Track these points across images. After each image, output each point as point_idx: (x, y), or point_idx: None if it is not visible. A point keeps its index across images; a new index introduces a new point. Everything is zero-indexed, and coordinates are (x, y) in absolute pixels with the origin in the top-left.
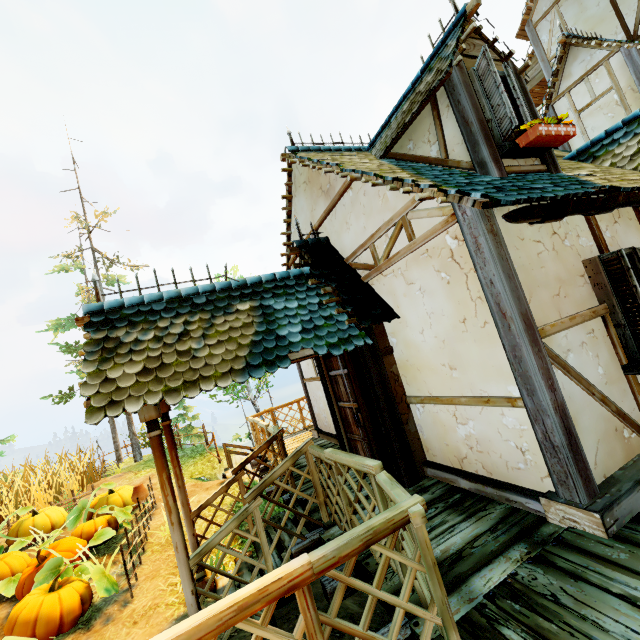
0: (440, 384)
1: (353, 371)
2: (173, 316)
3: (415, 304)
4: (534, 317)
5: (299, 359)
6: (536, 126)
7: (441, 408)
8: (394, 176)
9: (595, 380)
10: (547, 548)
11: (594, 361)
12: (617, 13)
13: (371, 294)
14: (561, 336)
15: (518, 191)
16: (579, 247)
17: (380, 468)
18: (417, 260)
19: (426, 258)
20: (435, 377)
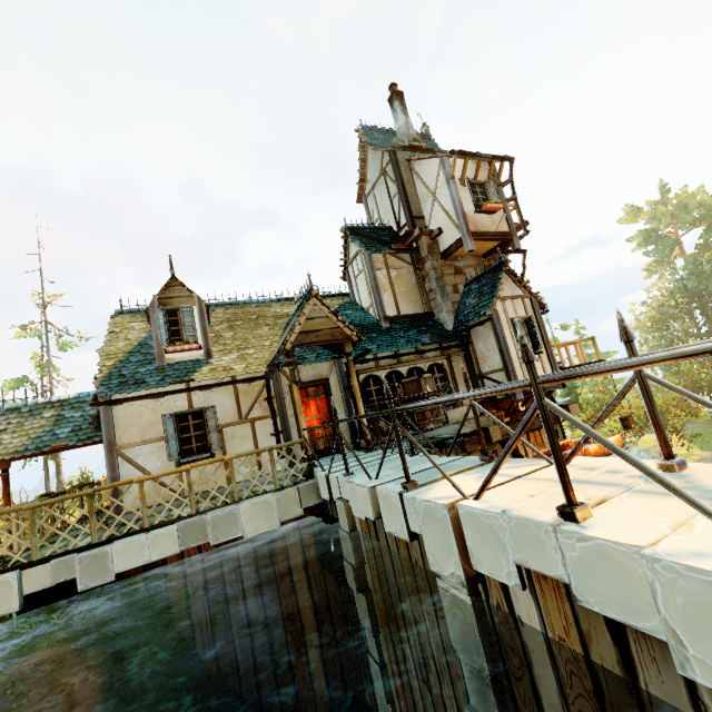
0: None
1: None
2: (4, 419)
3: None
4: (123, 440)
5: (59, 447)
6: (167, 348)
7: None
8: (101, 365)
9: (153, 468)
10: None
11: (157, 460)
12: (393, 210)
13: None
14: (138, 448)
15: (125, 386)
16: (174, 406)
17: (38, 497)
18: None
19: None
20: None
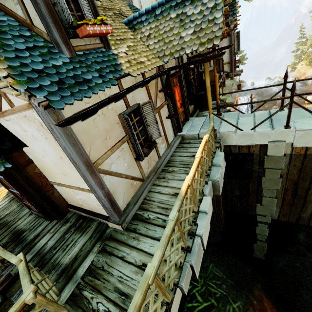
0: (62, 180)
1: (7, 179)
2: None
3: (33, 142)
4: (93, 156)
5: None
6: (85, 26)
7: (66, 188)
8: None
9: (124, 170)
10: (106, 242)
11: (123, 162)
12: None
13: (1, 131)
14: (108, 159)
15: (72, 89)
16: (116, 107)
17: (20, 261)
18: (22, 119)
19: (27, 120)
20: (59, 177)
